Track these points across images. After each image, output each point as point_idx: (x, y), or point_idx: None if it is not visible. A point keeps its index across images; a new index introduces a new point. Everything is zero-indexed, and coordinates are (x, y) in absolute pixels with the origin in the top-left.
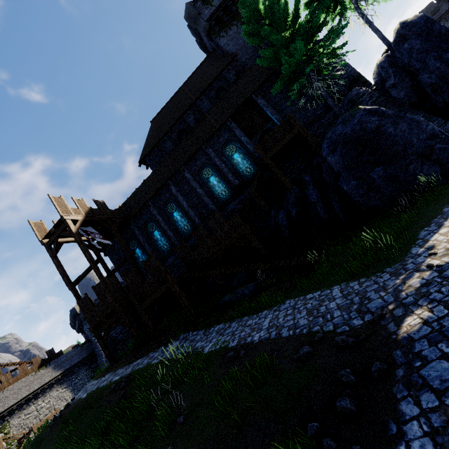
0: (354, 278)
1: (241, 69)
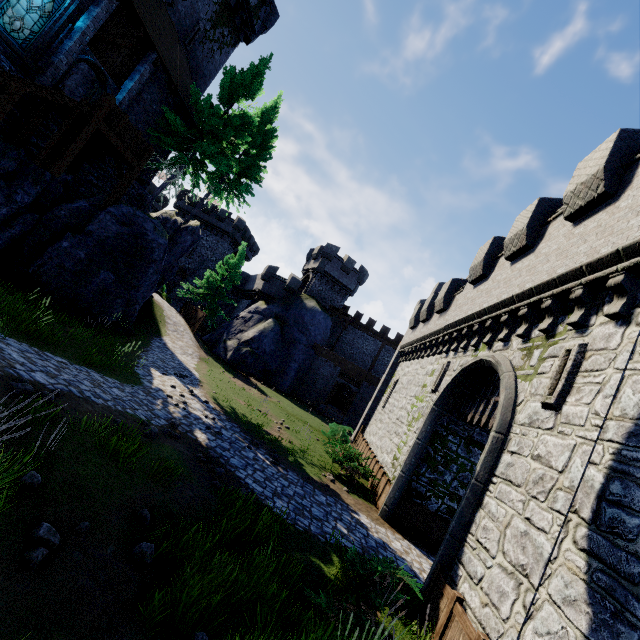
0: (102, 373)
1: (170, 0)
